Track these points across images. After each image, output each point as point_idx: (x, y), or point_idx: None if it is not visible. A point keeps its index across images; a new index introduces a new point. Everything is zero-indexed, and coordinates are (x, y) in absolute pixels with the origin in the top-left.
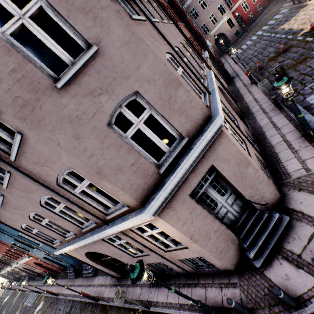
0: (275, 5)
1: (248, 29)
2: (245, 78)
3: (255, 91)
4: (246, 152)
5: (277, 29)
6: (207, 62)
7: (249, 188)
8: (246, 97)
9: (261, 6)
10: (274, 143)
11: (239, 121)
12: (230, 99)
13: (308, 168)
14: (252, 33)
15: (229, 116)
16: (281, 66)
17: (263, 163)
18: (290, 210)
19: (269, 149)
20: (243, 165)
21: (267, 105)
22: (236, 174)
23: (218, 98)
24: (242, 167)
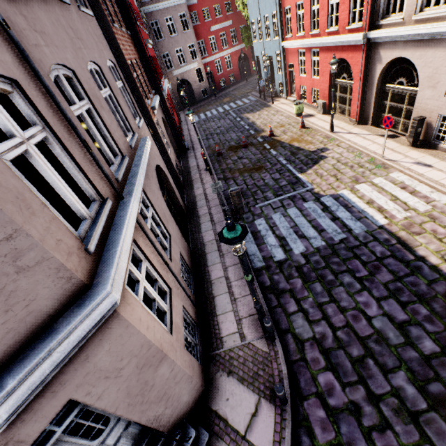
0: (246, 86)
1: (218, 95)
2: (201, 157)
3: (208, 183)
4: (163, 331)
5: (243, 115)
6: (153, 115)
7: (156, 403)
8: (197, 187)
9: (234, 78)
10: (214, 276)
11: (175, 237)
12: (173, 188)
13: (244, 334)
14: (220, 103)
15: (153, 243)
16: (238, 192)
17: (193, 319)
18: (212, 413)
19: (207, 287)
20: (150, 367)
21: (217, 212)
22: (133, 390)
23: (130, 219)
24: (148, 370)
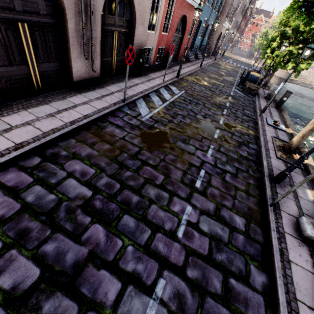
0: None
1: None
2: None
3: None
4: None
5: None
6: None
7: None
8: None
9: None
10: None
11: None
12: None
13: None
14: None
15: None
16: None
17: None
18: None
19: None
20: None
21: None
22: None
23: None
24: None
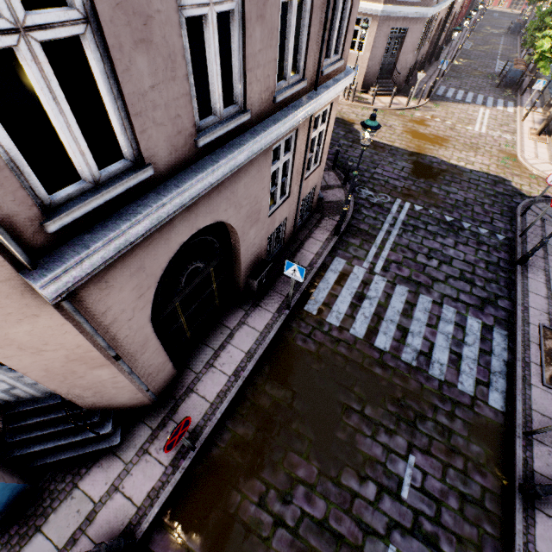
0: None
1: None
2: None
3: None
4: None
5: None
6: None
7: None
8: None
9: None
10: None
11: None
12: None
13: None
14: None
15: None
16: None
17: None
18: None
19: None
20: None
21: None
22: None
23: None
24: None
